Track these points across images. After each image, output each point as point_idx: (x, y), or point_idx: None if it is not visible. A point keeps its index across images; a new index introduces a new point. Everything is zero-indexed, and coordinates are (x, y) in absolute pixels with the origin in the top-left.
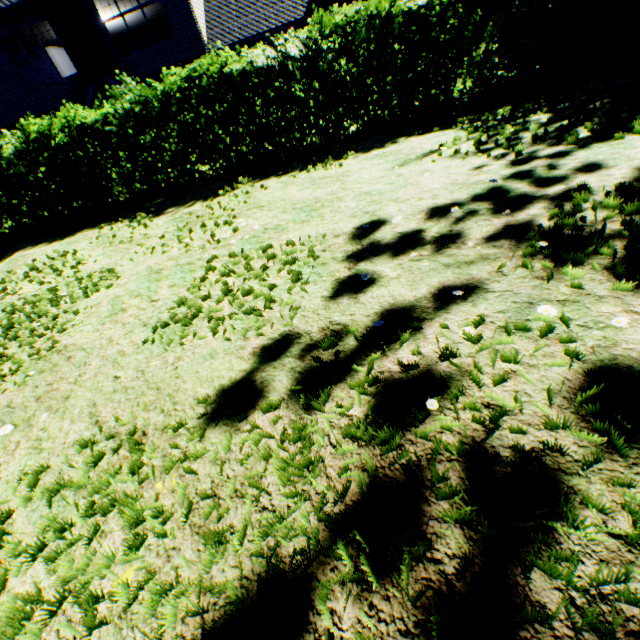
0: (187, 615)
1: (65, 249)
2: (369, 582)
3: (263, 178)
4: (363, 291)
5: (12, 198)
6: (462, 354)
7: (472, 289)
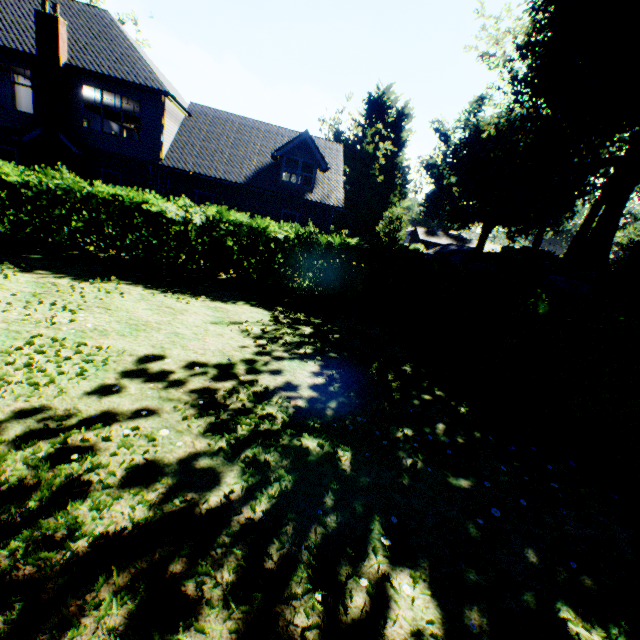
0: None
1: None
2: None
3: (135, 283)
4: (109, 395)
5: None
6: (116, 441)
7: (156, 413)
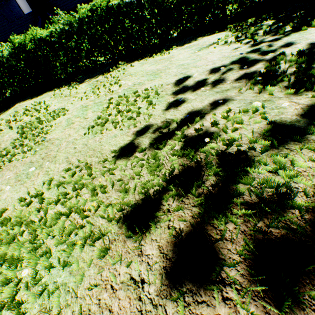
0: (117, 211)
1: (39, 101)
2: (181, 195)
3: (131, 62)
4: (180, 106)
5: (10, 78)
6: (220, 124)
7: (227, 100)
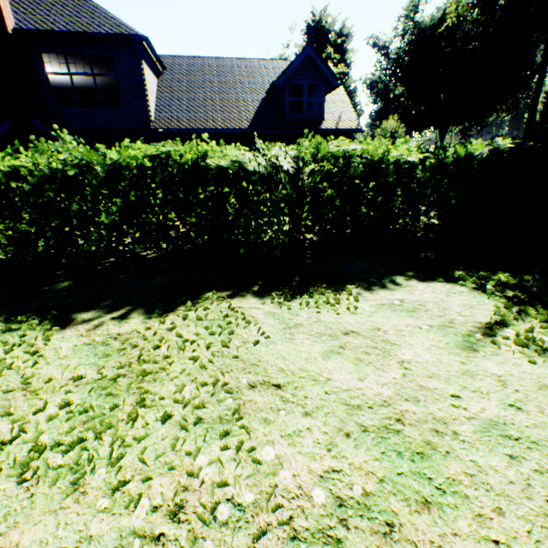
0: None
1: None
2: None
3: (233, 291)
4: None
5: None
6: None
7: None
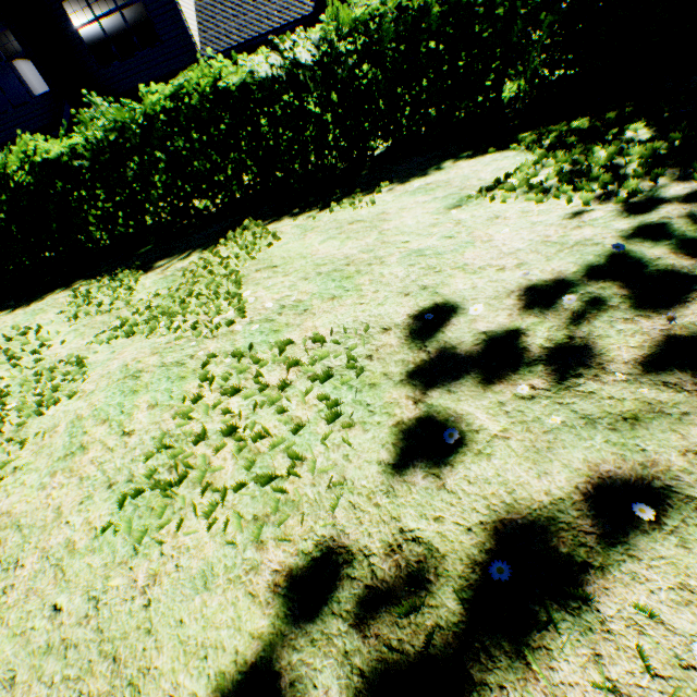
0: None
1: (28, 322)
2: None
3: (275, 218)
4: (448, 461)
5: None
6: None
7: (663, 494)
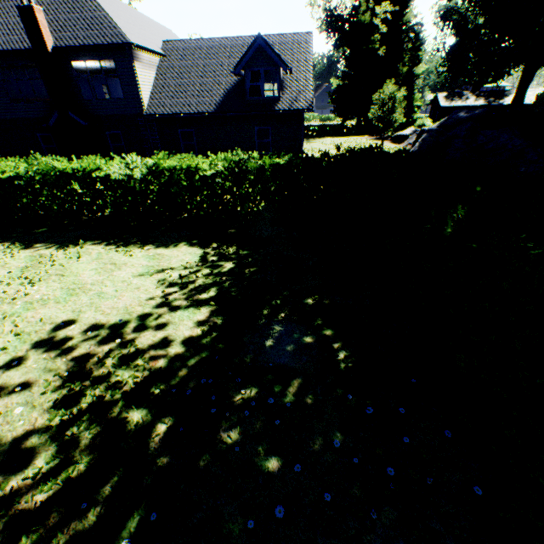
0: None
1: None
2: None
3: (102, 241)
4: (10, 369)
5: None
6: None
7: (30, 387)
